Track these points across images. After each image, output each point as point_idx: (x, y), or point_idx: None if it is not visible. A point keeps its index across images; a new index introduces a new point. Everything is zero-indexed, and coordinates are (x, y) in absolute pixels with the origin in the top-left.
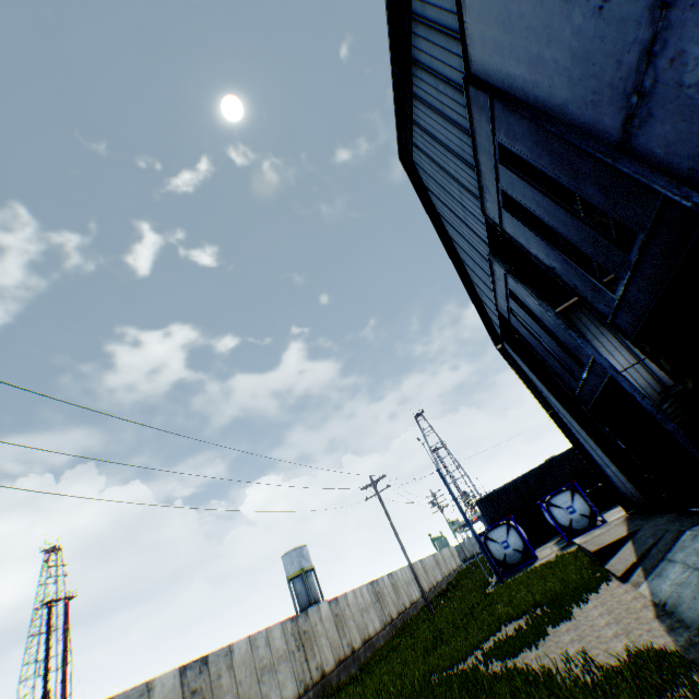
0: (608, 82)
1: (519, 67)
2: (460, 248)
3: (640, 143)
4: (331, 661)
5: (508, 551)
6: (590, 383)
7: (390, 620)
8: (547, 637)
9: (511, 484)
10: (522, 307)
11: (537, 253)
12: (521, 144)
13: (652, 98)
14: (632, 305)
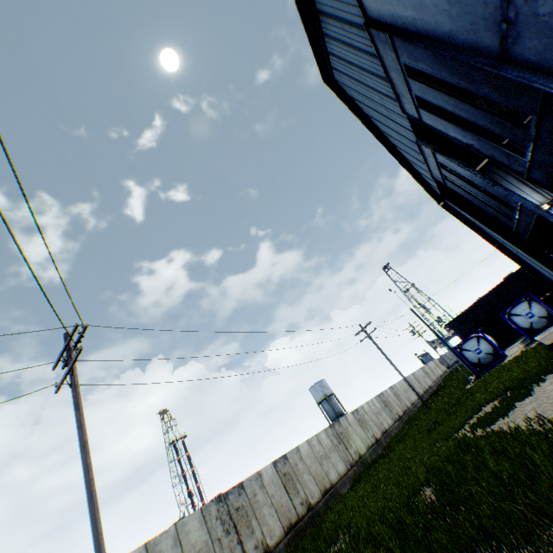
0: (481, 17)
1: (407, 11)
2: (390, 137)
3: (517, 54)
4: (363, 448)
5: (480, 355)
6: (523, 221)
7: (398, 418)
8: (514, 409)
9: (475, 304)
10: (453, 173)
11: (455, 136)
12: (422, 64)
13: (517, 25)
14: (541, 164)
